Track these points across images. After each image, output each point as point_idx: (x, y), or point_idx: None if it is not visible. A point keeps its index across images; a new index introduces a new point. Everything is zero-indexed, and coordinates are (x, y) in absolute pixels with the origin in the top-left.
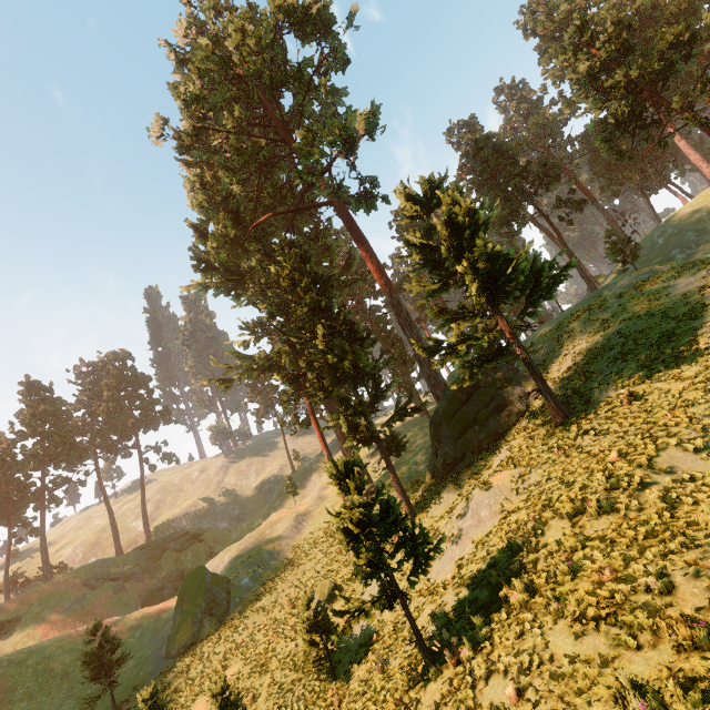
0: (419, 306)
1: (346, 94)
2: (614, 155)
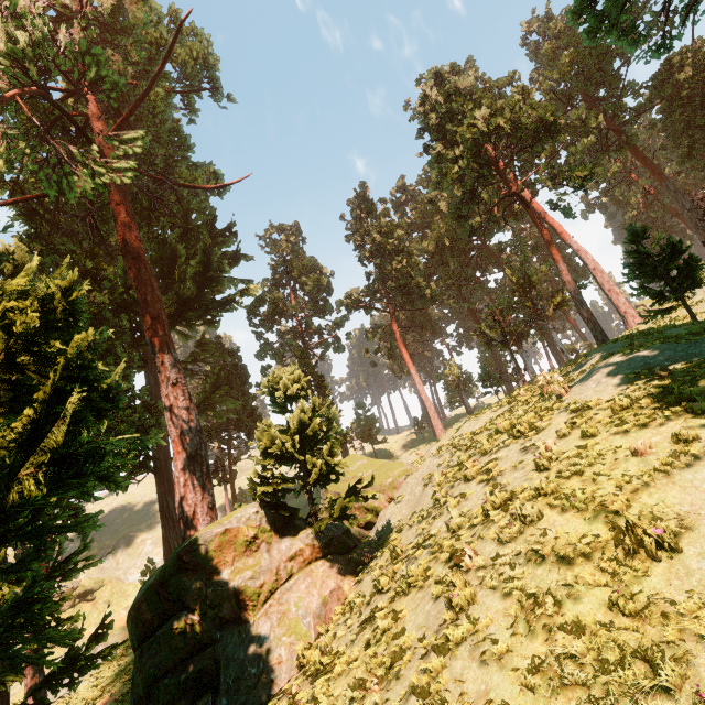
0: (368, 333)
1: (148, 1)
2: (700, 101)
